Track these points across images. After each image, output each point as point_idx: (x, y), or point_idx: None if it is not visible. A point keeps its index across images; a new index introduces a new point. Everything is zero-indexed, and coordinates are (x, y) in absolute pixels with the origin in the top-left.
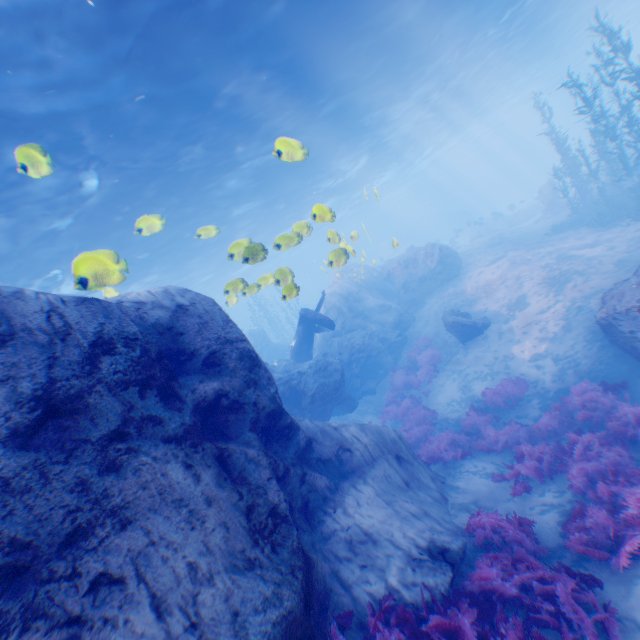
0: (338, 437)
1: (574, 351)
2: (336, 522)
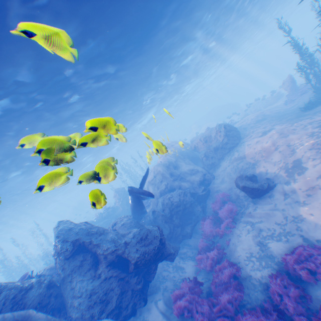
0: None
1: None
2: None
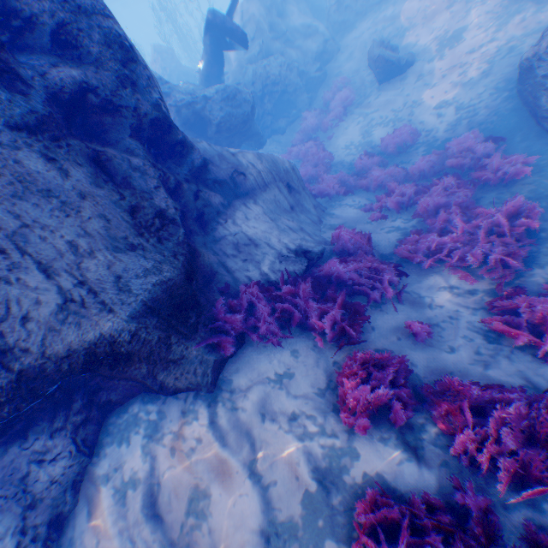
0: (235, 164)
1: (480, 102)
2: (226, 231)
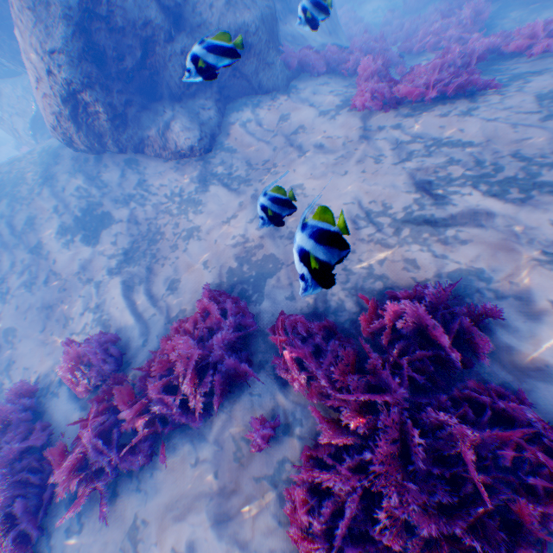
0: None
1: None
2: (286, 30)
